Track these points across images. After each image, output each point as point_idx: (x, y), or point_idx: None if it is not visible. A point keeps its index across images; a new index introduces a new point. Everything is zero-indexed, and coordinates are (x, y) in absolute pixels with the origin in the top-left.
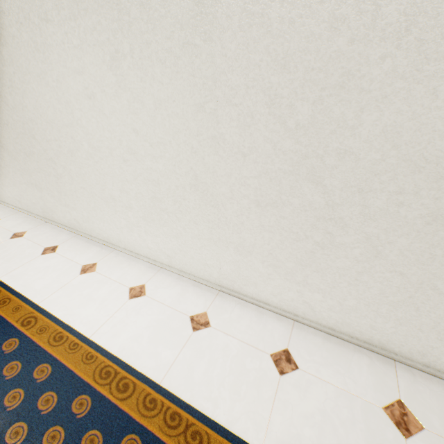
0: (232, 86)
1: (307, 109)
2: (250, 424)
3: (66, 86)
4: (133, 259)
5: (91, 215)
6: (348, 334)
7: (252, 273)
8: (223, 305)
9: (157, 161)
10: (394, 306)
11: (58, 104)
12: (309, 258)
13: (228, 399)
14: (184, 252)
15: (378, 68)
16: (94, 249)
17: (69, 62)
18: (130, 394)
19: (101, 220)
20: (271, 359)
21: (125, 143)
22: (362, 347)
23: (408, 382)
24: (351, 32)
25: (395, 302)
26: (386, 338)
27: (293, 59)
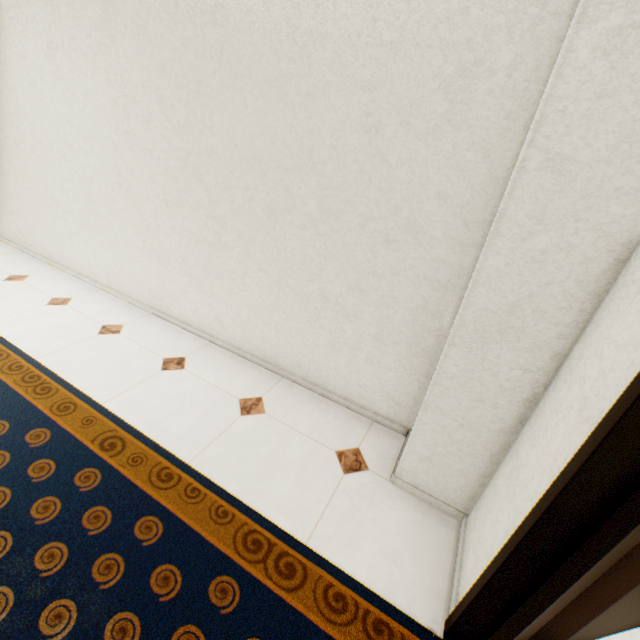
0: (135, 85)
1: (183, 110)
2: (105, 391)
3: (12, 71)
4: (74, 279)
5: (36, 224)
6: (251, 353)
7: (174, 287)
8: (146, 323)
9: (90, 156)
10: (271, 310)
11: (5, 89)
12: (210, 263)
13: (97, 376)
14: (119, 266)
15: (214, 80)
16: (34, 265)
17: (15, 47)
18: (0, 360)
19: (46, 231)
20: (162, 361)
21: (63, 136)
22: (261, 366)
23: (282, 390)
24: (195, 50)
25: (271, 305)
26: (275, 352)
27: (168, 66)
